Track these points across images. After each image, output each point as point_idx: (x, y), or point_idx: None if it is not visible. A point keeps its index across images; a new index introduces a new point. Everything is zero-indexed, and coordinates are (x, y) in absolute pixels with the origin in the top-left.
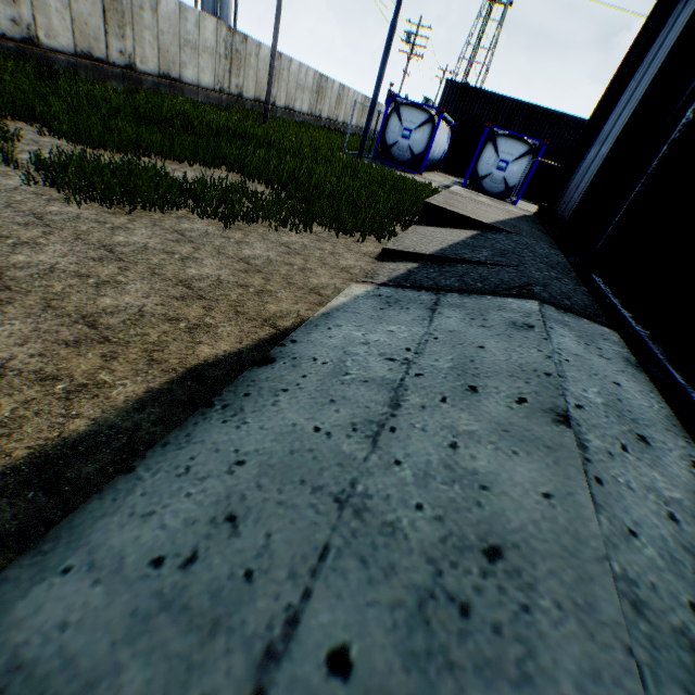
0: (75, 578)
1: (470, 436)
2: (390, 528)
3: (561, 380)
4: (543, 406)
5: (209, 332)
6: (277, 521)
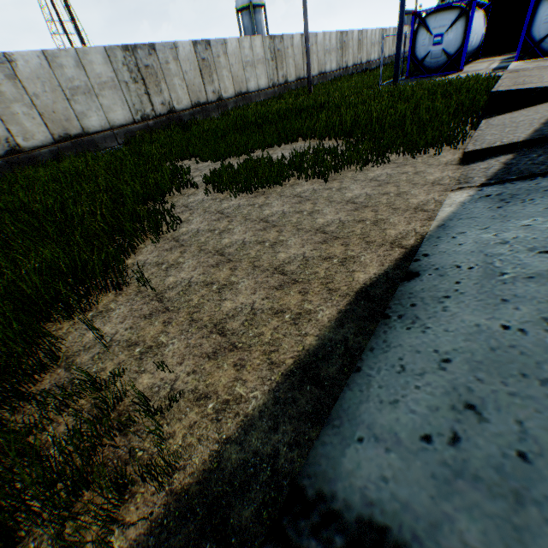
0: (369, 445)
1: None
2: None
3: None
4: None
5: (355, 262)
6: (519, 410)
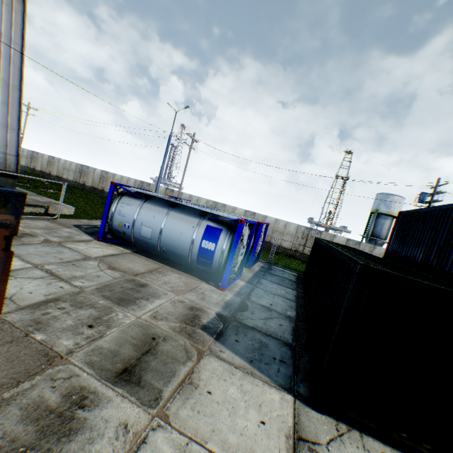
0: None
1: None
2: None
3: None
4: None
5: None
6: None
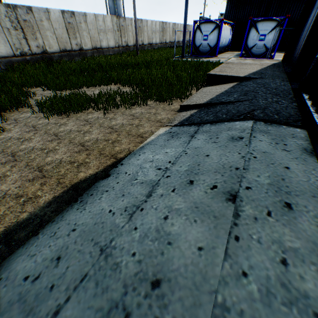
0: (0, 283)
1: (177, 211)
2: (115, 266)
3: (244, 171)
4: (225, 190)
5: (85, 166)
6: (74, 260)
